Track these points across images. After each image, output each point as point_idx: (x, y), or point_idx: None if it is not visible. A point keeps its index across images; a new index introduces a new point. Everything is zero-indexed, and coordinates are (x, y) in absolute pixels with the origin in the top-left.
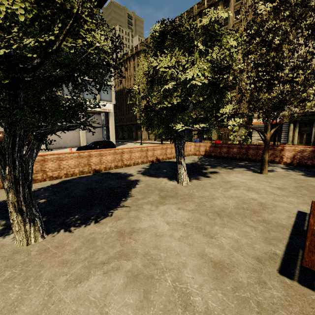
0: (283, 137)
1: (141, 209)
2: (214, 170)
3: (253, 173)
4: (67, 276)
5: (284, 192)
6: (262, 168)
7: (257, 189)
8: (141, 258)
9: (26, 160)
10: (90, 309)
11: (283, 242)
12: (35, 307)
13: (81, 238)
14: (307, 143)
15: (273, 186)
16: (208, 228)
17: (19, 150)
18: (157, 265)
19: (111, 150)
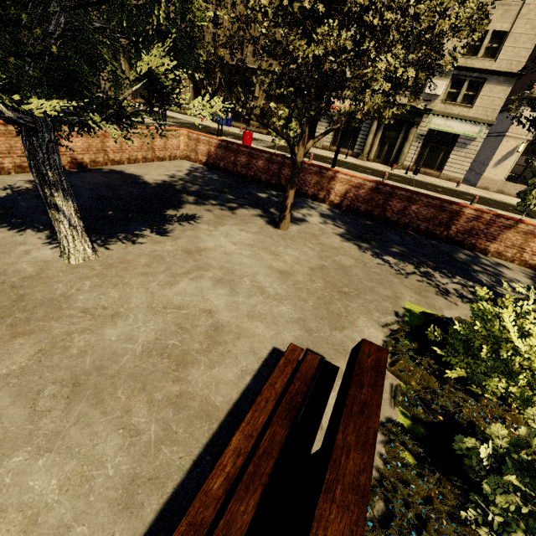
0: (359, 143)
1: None
2: (196, 210)
3: (264, 227)
4: None
5: (284, 287)
6: (281, 219)
7: (241, 276)
8: None
9: None
10: None
11: (166, 489)
12: None
13: None
14: (385, 161)
15: (276, 268)
16: None
17: None
18: None
19: None
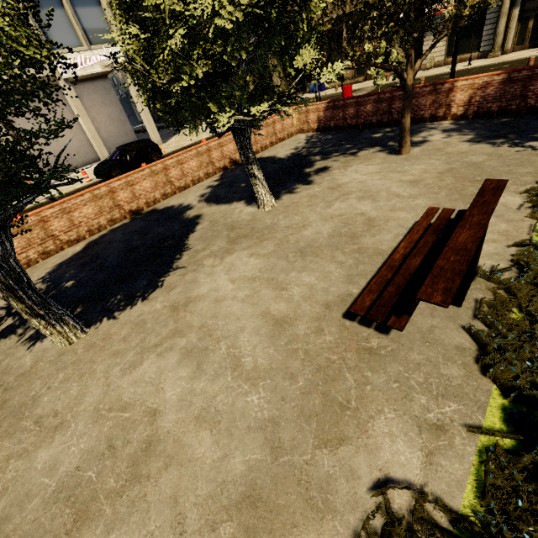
0: (485, 38)
1: (200, 268)
2: (325, 163)
3: (387, 157)
4: (121, 366)
5: (416, 190)
6: (401, 144)
7: (377, 192)
8: (196, 332)
9: (4, 258)
10: (147, 388)
11: (367, 277)
12: (98, 397)
13: (129, 324)
14: (532, 42)
15: (405, 180)
16: (282, 277)
17: None
18: (213, 336)
19: (145, 171)
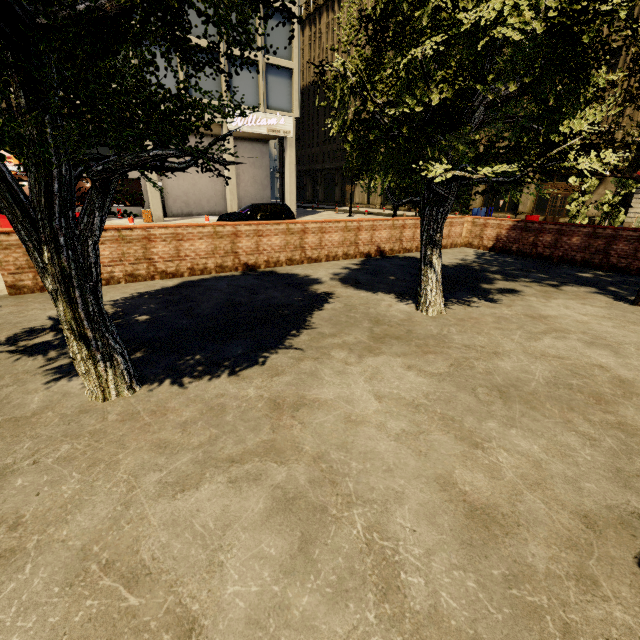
0: None
1: (325, 358)
2: (511, 285)
3: (614, 303)
4: (162, 473)
5: None
6: None
7: (618, 343)
8: (307, 463)
9: (82, 235)
10: (191, 549)
11: None
12: (99, 522)
13: (199, 403)
14: None
15: None
16: (470, 423)
17: (63, 212)
18: (339, 486)
19: (281, 225)
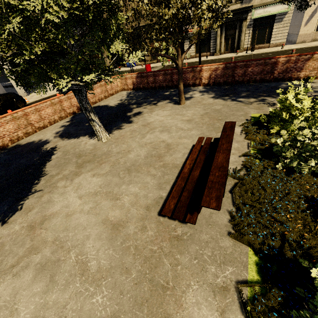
0: (212, 46)
1: (54, 189)
2: (139, 109)
3: (173, 106)
4: None
5: (190, 125)
6: (180, 99)
7: (170, 127)
8: (50, 246)
9: None
10: (1, 313)
11: (170, 183)
12: None
13: None
14: (232, 50)
15: (185, 120)
16: (116, 190)
17: None
18: (65, 247)
19: (7, 117)
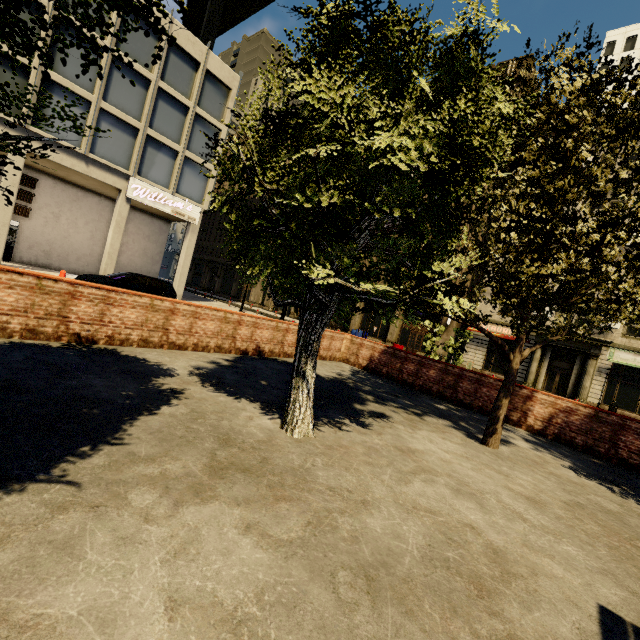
0: (519, 370)
1: (113, 505)
2: (382, 408)
3: (467, 440)
4: None
5: (546, 518)
6: (489, 432)
7: (480, 491)
8: None
9: None
10: None
11: None
12: None
13: None
14: (559, 393)
15: (517, 491)
16: None
17: None
18: None
19: (143, 298)
